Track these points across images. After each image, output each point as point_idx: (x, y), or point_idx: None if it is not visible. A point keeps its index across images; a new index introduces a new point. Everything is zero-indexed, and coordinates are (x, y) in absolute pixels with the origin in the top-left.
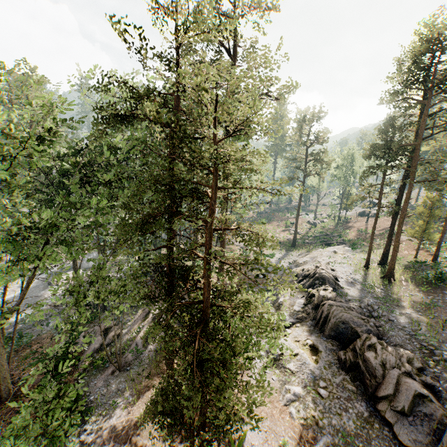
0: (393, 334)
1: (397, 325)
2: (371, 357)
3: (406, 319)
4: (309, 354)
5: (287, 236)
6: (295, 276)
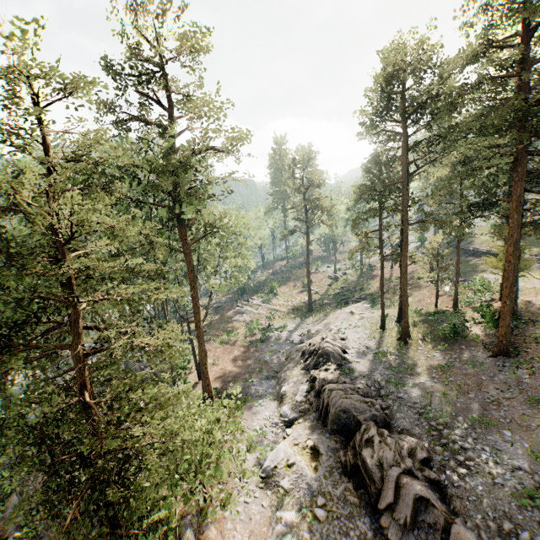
0: (400, 417)
1: (407, 402)
2: (367, 457)
3: (419, 391)
4: (309, 460)
5: (304, 298)
6: (303, 353)
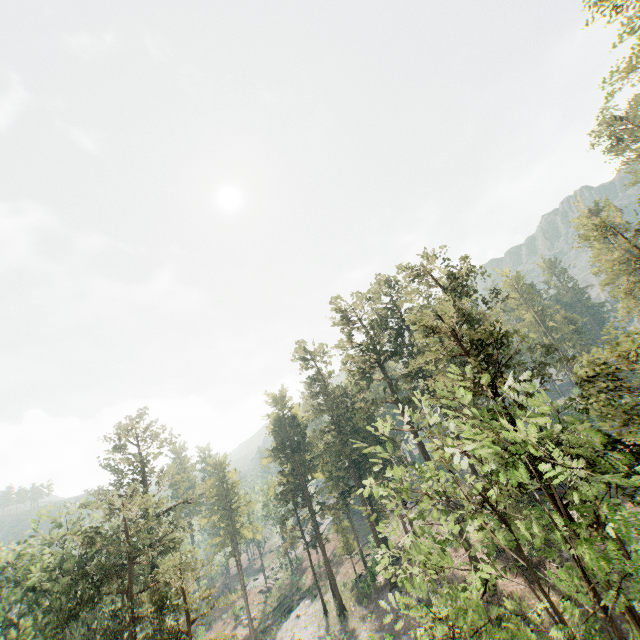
0: None
1: None
2: None
3: None
4: None
5: (242, 632)
6: None
